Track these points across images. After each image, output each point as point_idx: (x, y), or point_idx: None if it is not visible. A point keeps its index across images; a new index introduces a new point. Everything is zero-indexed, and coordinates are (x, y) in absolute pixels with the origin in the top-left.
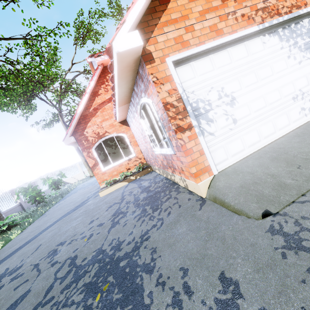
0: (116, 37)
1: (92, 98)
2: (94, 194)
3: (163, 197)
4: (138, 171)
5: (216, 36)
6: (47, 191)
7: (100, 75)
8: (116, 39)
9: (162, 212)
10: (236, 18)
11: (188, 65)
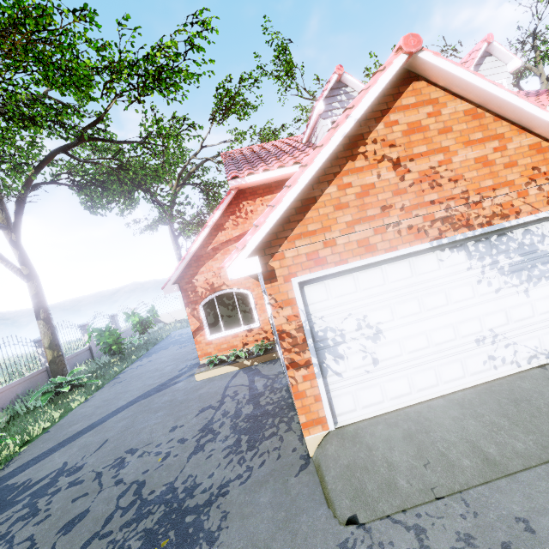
0: (232, 263)
1: (213, 233)
2: (189, 368)
3: (268, 429)
4: (258, 352)
5: (366, 252)
6: (128, 330)
7: (231, 201)
8: (232, 265)
9: (257, 457)
10: (399, 231)
11: (322, 283)
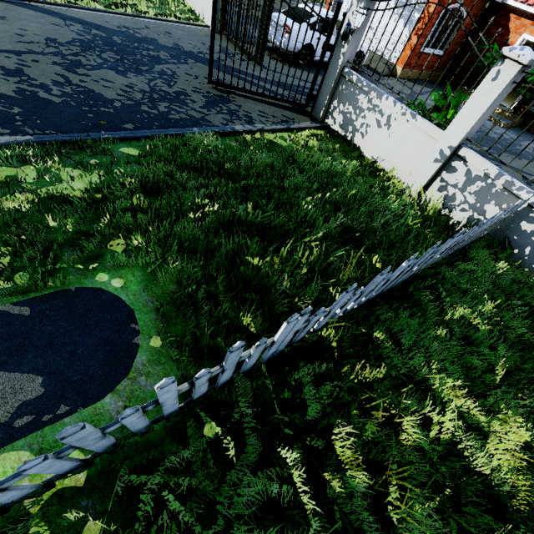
0: None
1: None
2: None
3: None
4: None
5: None
6: None
7: None
8: None
9: None
10: None
11: None
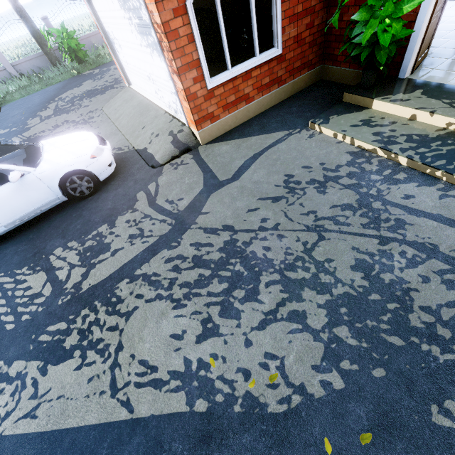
0: None
1: None
2: None
3: None
4: None
5: None
6: None
7: None
8: None
9: None
10: None
11: None
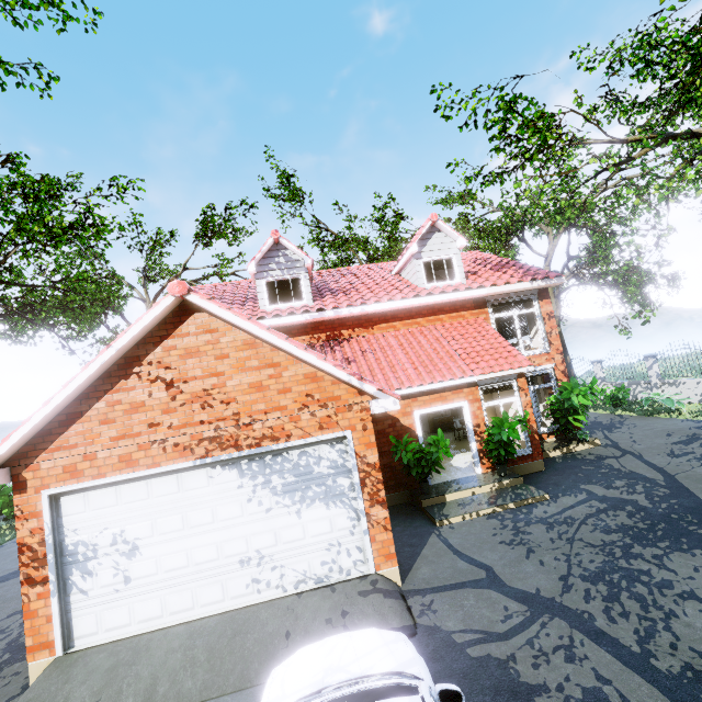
0: None
1: None
2: None
3: None
4: None
5: (127, 467)
6: None
7: None
8: None
9: None
10: (164, 448)
11: (82, 494)
